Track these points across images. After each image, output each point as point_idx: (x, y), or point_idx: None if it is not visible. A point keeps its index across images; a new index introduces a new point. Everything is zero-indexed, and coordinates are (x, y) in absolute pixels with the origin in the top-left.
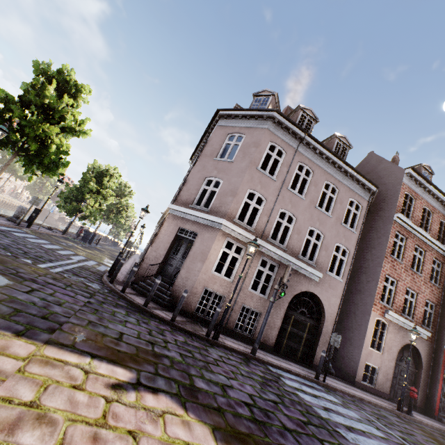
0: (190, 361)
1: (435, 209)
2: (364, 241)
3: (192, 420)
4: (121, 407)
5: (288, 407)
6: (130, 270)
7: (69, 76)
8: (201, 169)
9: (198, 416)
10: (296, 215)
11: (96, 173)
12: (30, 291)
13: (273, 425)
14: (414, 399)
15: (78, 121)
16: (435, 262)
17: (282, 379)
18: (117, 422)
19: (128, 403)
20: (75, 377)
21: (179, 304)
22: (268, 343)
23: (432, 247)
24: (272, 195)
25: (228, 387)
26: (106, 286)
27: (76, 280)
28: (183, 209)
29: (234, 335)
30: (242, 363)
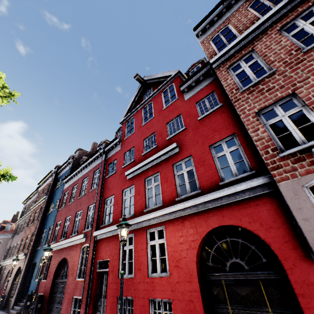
0: None
1: None
2: None
3: None
4: None
5: None
6: None
7: None
8: None
9: None
10: None
11: None
12: None
13: None
14: None
15: None
16: None
17: None
18: None
19: None
20: None
21: None
22: None
23: None
24: None
25: None
26: None
27: None
28: None
29: None
30: None
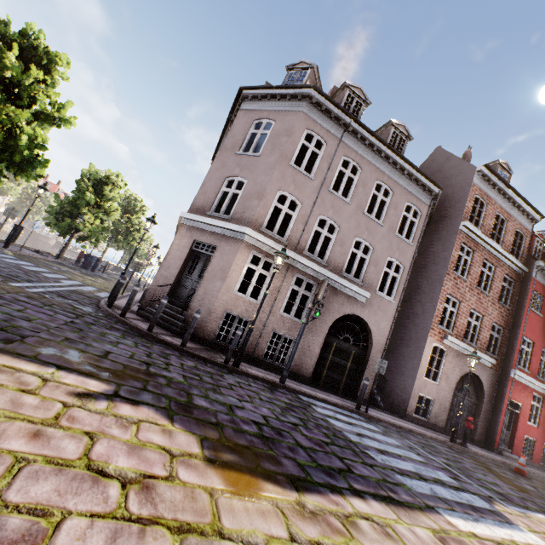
0: (194, 382)
1: (510, 216)
2: (424, 257)
3: (177, 430)
4: (83, 412)
5: (311, 430)
6: None
7: (37, 40)
8: (221, 167)
9: (187, 427)
10: (339, 223)
11: (94, 181)
12: None
13: (284, 442)
14: (473, 432)
15: (56, 104)
16: (506, 280)
17: (313, 407)
18: (72, 424)
19: (95, 410)
20: (27, 383)
21: (190, 326)
22: (305, 374)
23: (504, 261)
24: (309, 198)
25: (237, 408)
26: (102, 311)
27: (60, 301)
28: (198, 218)
29: (263, 365)
30: (265, 390)
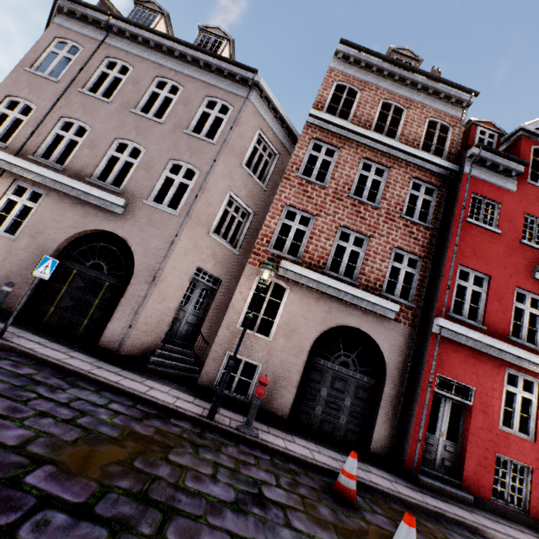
0: None
1: (414, 103)
2: None
3: None
4: None
5: None
6: None
7: None
8: None
9: None
10: (91, 124)
11: None
12: None
13: None
14: (370, 438)
15: None
16: (421, 187)
17: None
18: None
19: None
20: None
21: None
22: (5, 306)
23: (406, 159)
24: (48, 101)
25: None
26: None
27: None
28: None
29: None
30: None
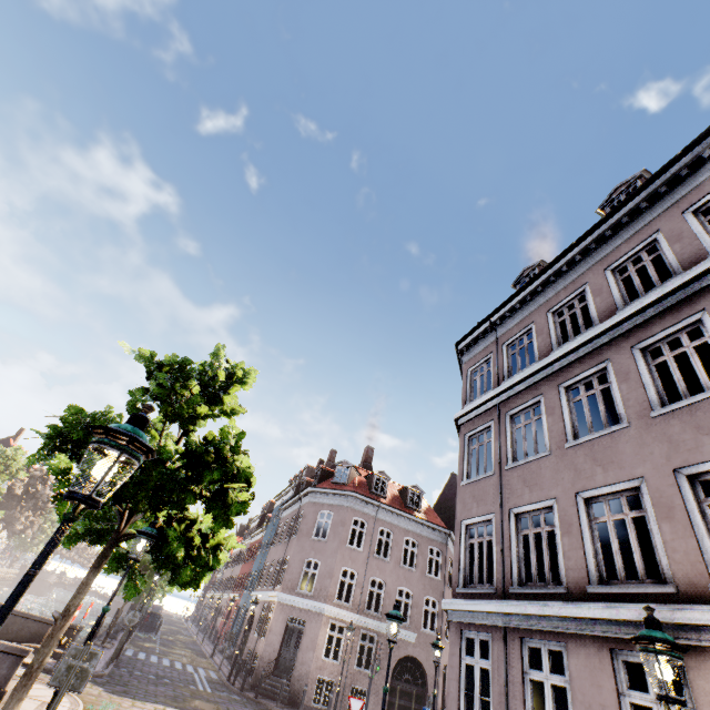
0: None
1: None
2: None
3: None
4: None
5: None
6: (227, 666)
7: None
8: (301, 549)
9: None
10: (385, 580)
11: None
12: (228, 709)
13: None
14: None
15: None
16: None
17: None
18: None
19: None
20: None
21: (303, 697)
22: None
23: None
24: (362, 567)
25: None
26: (241, 696)
27: (226, 695)
28: (290, 597)
29: None
30: None
